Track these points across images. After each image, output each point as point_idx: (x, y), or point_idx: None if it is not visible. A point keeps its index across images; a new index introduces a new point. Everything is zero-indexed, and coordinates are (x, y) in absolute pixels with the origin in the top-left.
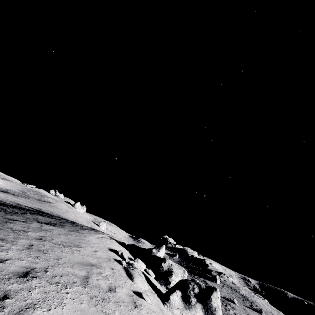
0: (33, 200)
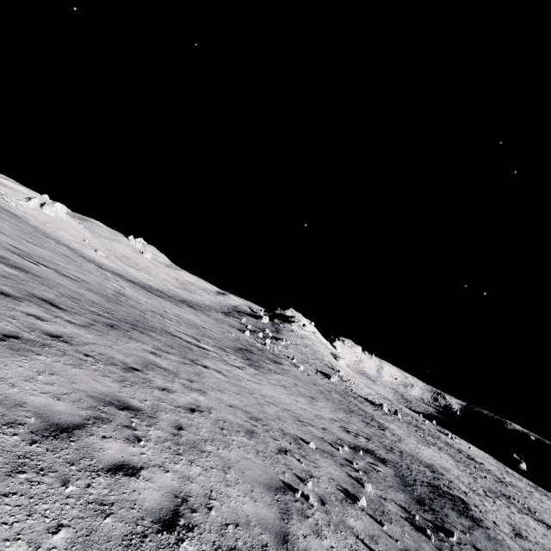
0: None
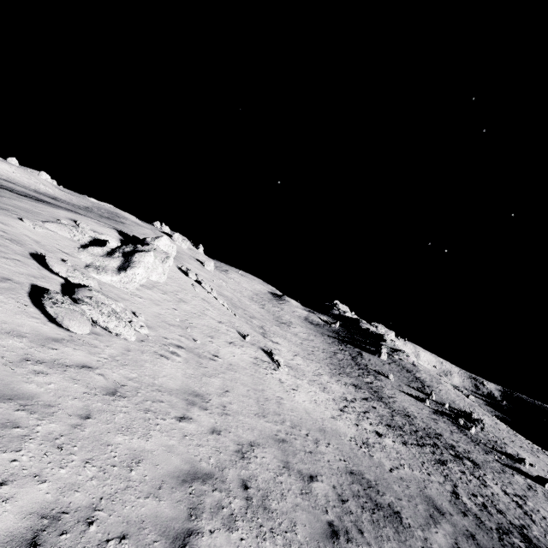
0: (91, 214)
